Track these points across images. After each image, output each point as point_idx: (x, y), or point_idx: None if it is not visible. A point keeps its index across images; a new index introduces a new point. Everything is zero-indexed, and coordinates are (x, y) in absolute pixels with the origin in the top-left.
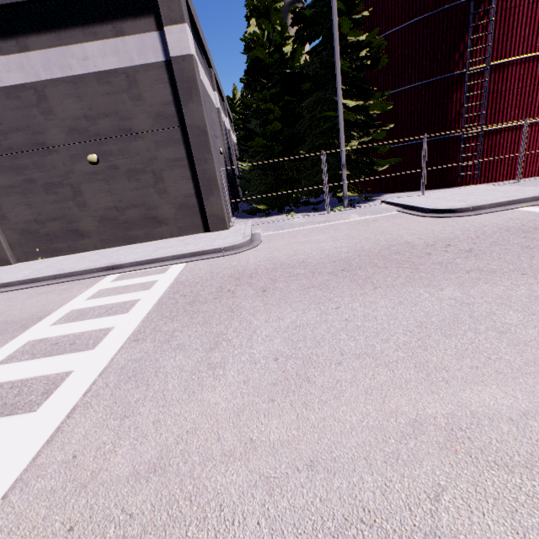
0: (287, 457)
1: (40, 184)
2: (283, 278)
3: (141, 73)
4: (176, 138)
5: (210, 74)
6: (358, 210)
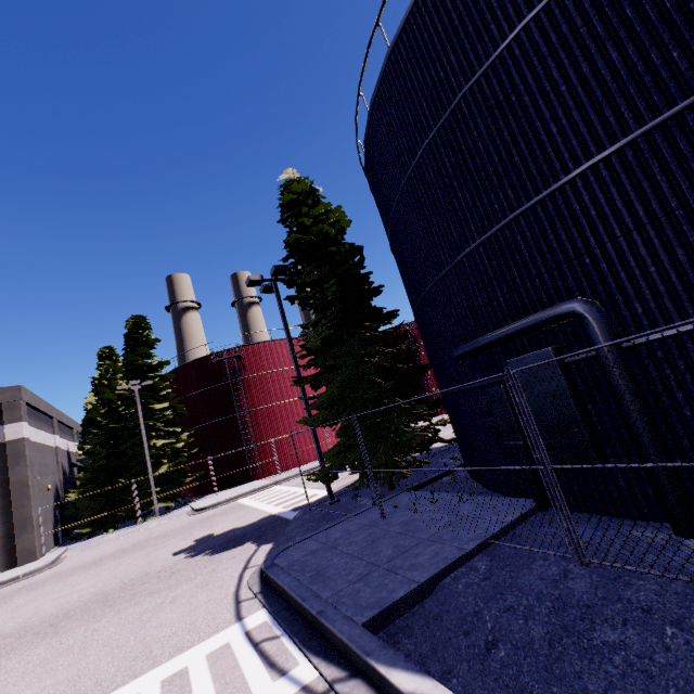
0: (3, 620)
1: None
2: (53, 578)
3: None
4: None
5: (52, 422)
6: (165, 516)
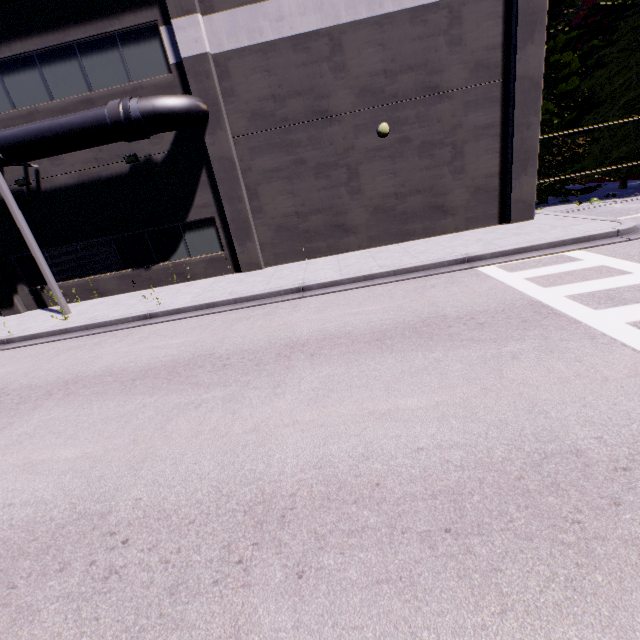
0: None
1: (311, 166)
2: None
3: (469, 6)
4: (492, 97)
5: None
6: None
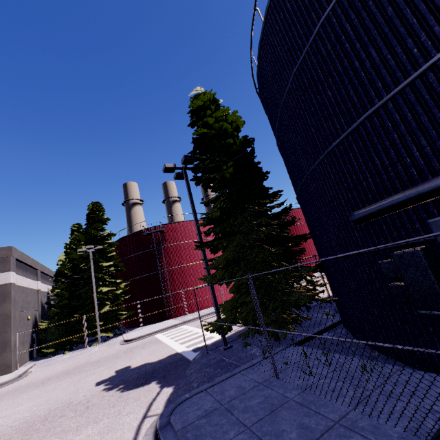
0: None
1: None
2: (11, 393)
3: None
4: None
5: (36, 273)
6: (105, 343)
